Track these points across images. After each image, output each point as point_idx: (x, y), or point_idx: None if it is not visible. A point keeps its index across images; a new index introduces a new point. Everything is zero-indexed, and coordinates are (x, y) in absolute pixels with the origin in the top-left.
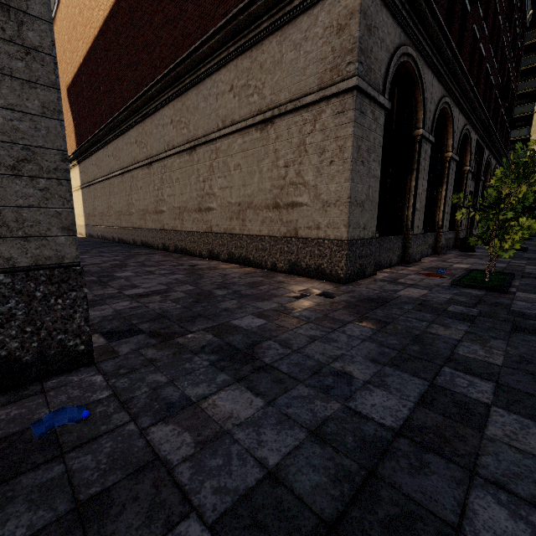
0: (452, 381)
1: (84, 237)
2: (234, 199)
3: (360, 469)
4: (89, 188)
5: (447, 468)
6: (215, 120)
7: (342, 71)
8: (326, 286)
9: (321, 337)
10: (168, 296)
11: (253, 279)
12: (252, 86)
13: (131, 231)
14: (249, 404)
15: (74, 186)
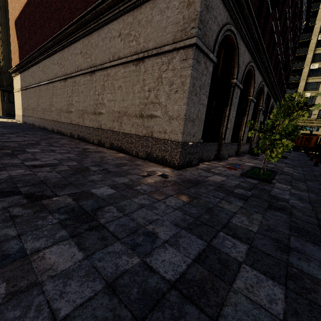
0: (222, 243)
1: (20, 123)
2: (116, 108)
3: (132, 320)
4: (25, 91)
5: (198, 318)
6: (108, 55)
7: (187, 32)
8: (165, 170)
9: (148, 205)
10: (56, 168)
11: (121, 161)
12: (132, 35)
13: (51, 122)
14: (70, 257)
15: (16, 88)
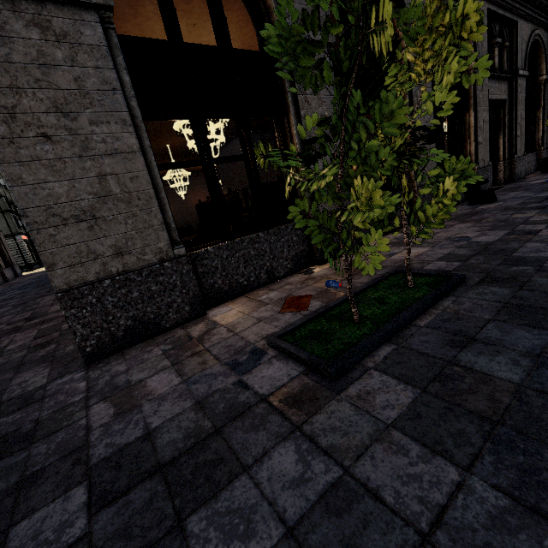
0: None
1: None
2: None
3: None
4: None
5: None
6: None
7: None
8: (42, 379)
9: None
10: None
11: (6, 358)
12: None
13: None
14: None
15: None
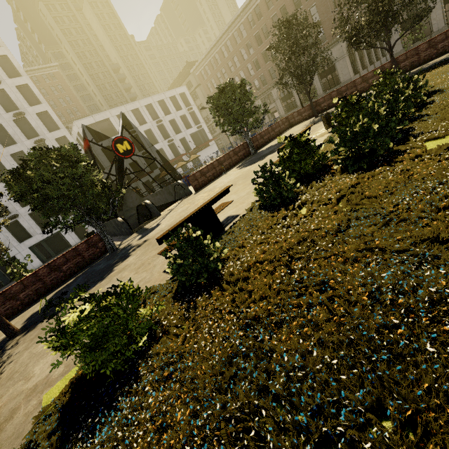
0: None
1: None
2: None
3: None
4: None
5: None
6: None
7: None
8: None
9: None
10: None
11: None
12: None
13: None
14: None
15: None
